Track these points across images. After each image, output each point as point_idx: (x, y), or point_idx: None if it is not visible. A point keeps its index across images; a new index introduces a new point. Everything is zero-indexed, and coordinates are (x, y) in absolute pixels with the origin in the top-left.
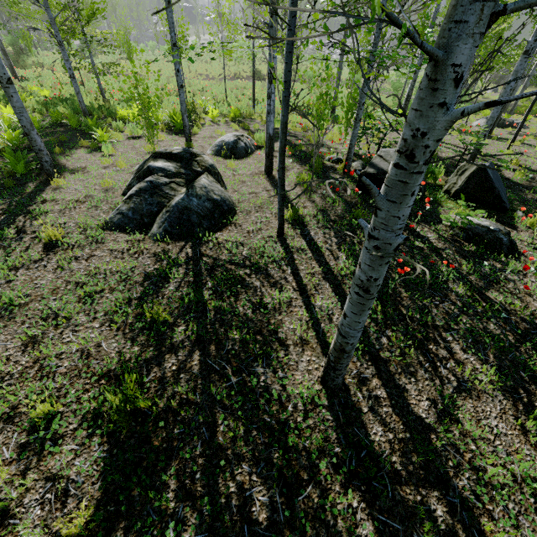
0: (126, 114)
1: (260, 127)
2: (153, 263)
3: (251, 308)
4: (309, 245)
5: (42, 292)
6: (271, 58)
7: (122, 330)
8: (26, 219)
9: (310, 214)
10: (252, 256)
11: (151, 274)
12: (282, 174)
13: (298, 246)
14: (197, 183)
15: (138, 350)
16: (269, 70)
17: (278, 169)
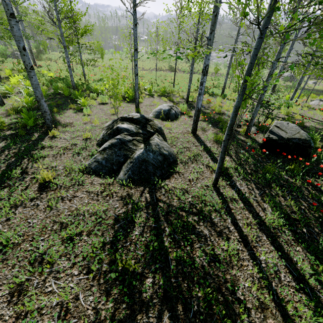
0: (98, 89)
1: (179, 100)
2: (120, 206)
3: (206, 259)
4: (238, 195)
5: (33, 231)
6: (206, 59)
7: (98, 279)
8: (29, 161)
9: (231, 167)
10: (198, 204)
11: (120, 217)
12: (227, 144)
13: (230, 195)
14: (152, 141)
15: (112, 306)
16: (204, 67)
17: (224, 139)
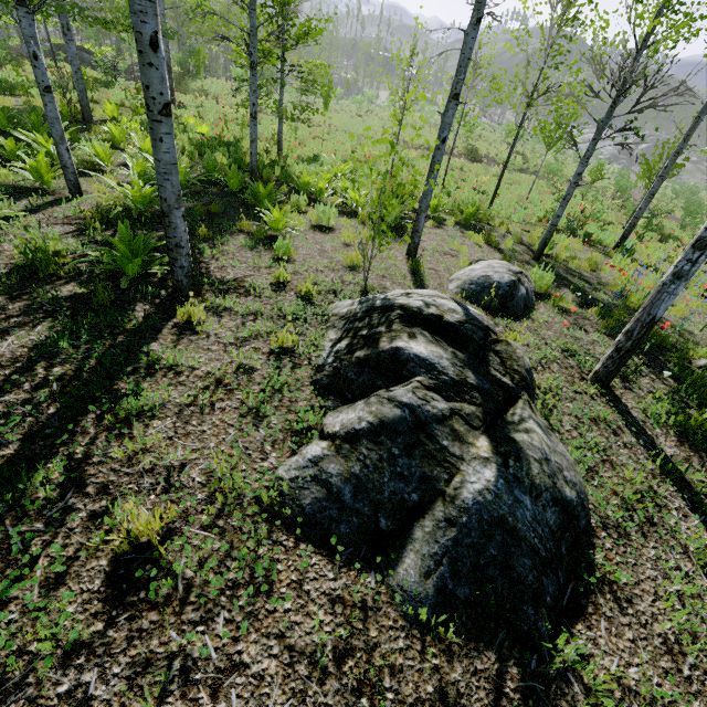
0: (310, 184)
1: (514, 247)
2: None
3: None
4: None
5: None
6: None
7: None
8: (100, 428)
9: None
10: None
11: None
12: None
13: None
14: (527, 440)
15: None
16: None
17: None
